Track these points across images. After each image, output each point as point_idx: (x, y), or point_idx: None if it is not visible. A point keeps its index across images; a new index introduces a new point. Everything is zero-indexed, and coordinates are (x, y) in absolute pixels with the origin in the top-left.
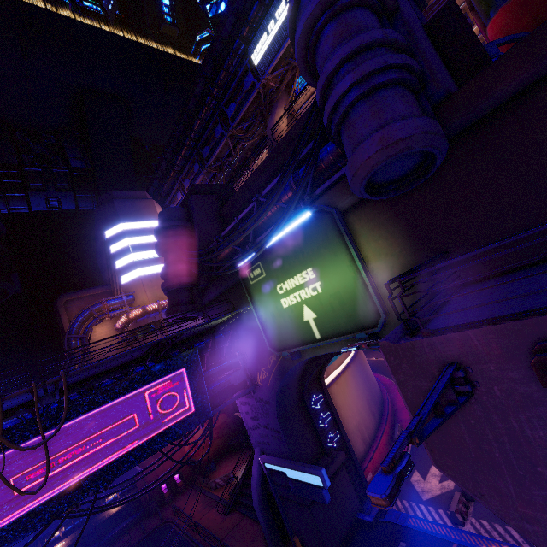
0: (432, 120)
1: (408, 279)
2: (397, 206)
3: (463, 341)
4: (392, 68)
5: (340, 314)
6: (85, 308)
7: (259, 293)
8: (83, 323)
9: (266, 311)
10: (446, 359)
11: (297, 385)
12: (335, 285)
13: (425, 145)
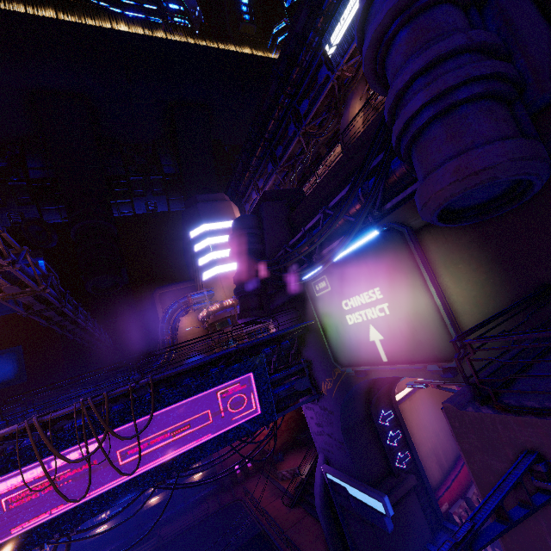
0: (529, 141)
1: (486, 331)
2: (483, 227)
3: (547, 430)
4: (476, 80)
5: (410, 341)
6: (174, 301)
7: (324, 306)
8: (172, 314)
9: (330, 325)
10: (524, 444)
11: (364, 398)
12: (405, 308)
13: (515, 174)
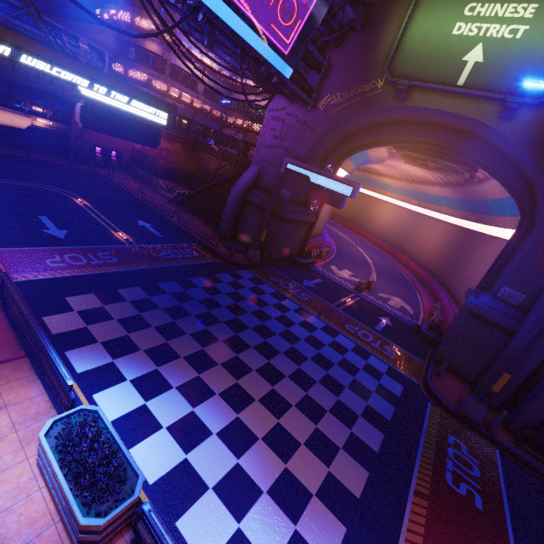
0: None
1: None
2: None
3: None
4: None
5: (512, 72)
6: None
7: None
8: None
9: (422, 26)
10: None
11: (338, 140)
12: (543, 39)
13: None
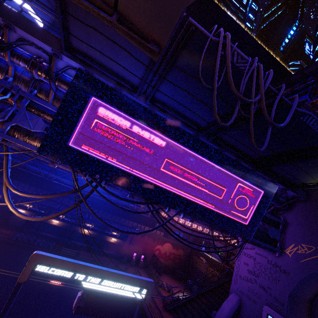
0: None
1: None
2: None
3: None
4: None
5: None
6: None
7: None
8: None
9: None
10: None
11: None
12: None
13: None
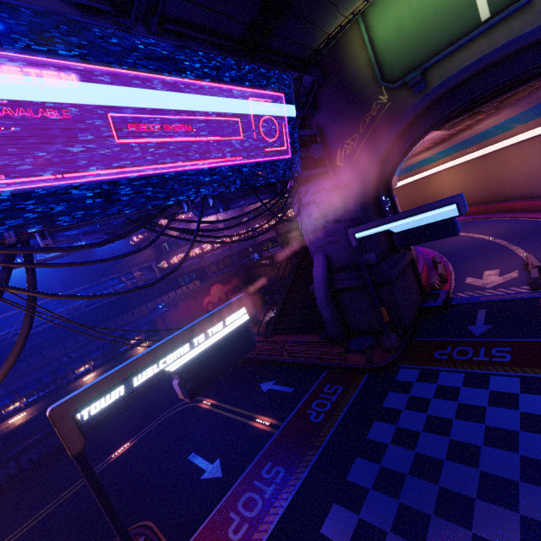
0: None
1: None
2: None
3: None
4: None
5: None
6: None
7: None
8: None
9: (386, 23)
10: None
11: (376, 173)
12: None
13: None
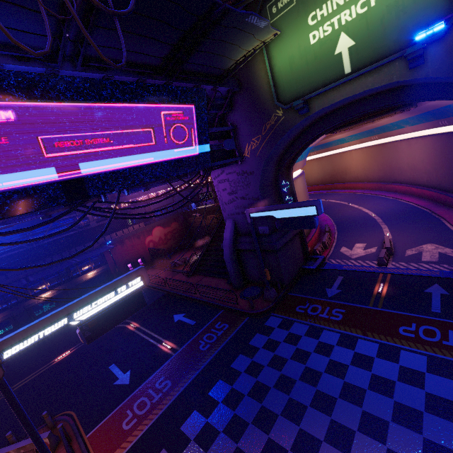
0: None
1: None
2: None
3: None
4: None
5: (391, 31)
6: None
7: (279, 34)
8: None
9: (282, 57)
10: None
11: (277, 164)
12: None
13: None
